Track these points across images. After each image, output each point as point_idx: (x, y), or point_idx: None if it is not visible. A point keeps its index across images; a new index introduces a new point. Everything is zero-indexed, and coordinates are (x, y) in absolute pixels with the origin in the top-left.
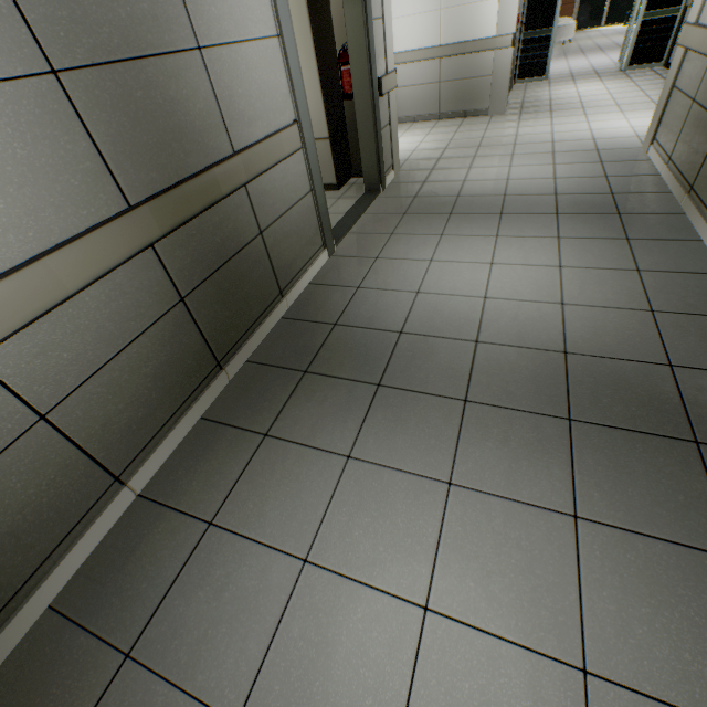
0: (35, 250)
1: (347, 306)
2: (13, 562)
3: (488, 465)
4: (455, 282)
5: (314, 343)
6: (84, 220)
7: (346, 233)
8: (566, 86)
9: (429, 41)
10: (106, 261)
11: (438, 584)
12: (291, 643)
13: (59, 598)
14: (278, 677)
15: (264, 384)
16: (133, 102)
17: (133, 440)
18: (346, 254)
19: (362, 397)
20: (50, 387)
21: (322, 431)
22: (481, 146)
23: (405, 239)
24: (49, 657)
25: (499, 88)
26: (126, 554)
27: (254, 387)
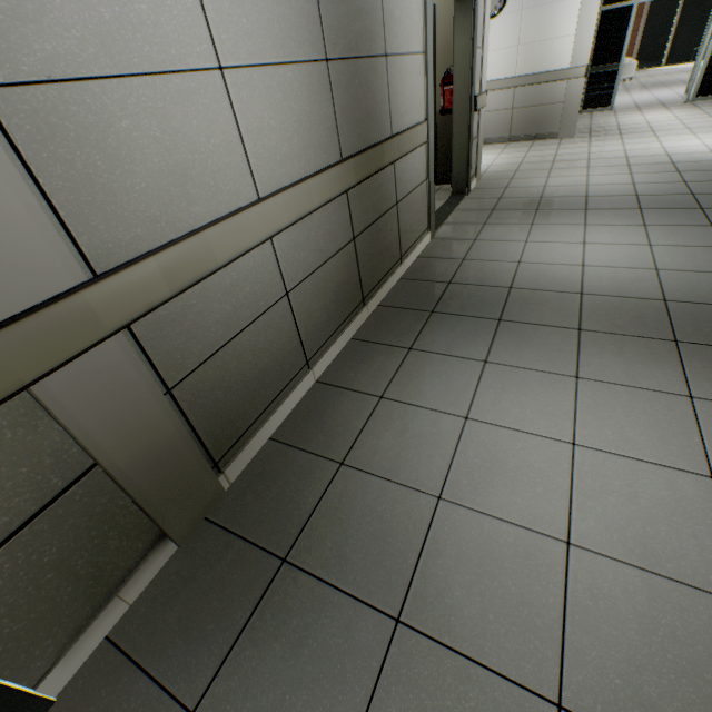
0: (302, 175)
1: (457, 271)
2: (260, 394)
3: (608, 367)
4: (552, 255)
5: (434, 294)
6: (323, 162)
7: (442, 223)
8: (632, 115)
9: (505, 73)
10: (330, 192)
11: (580, 432)
12: (468, 460)
13: (275, 434)
14: (464, 476)
15: (398, 319)
16: (353, 87)
17: (318, 336)
18: (445, 238)
19: (487, 327)
20: (292, 273)
21: (457, 347)
22: (555, 161)
23: (498, 227)
24: (281, 463)
25: (570, 114)
26: (319, 412)
27: (390, 321)
